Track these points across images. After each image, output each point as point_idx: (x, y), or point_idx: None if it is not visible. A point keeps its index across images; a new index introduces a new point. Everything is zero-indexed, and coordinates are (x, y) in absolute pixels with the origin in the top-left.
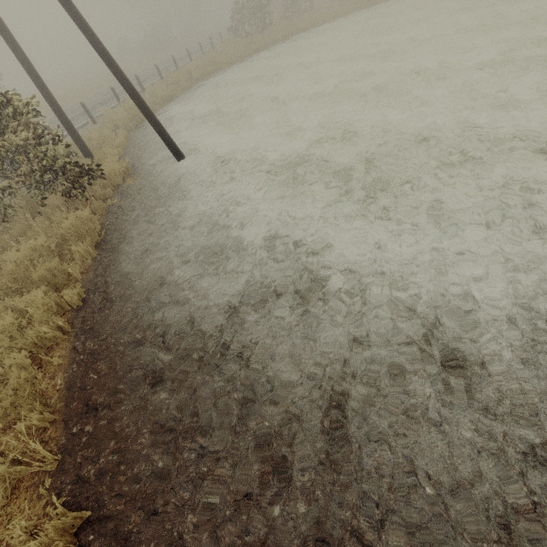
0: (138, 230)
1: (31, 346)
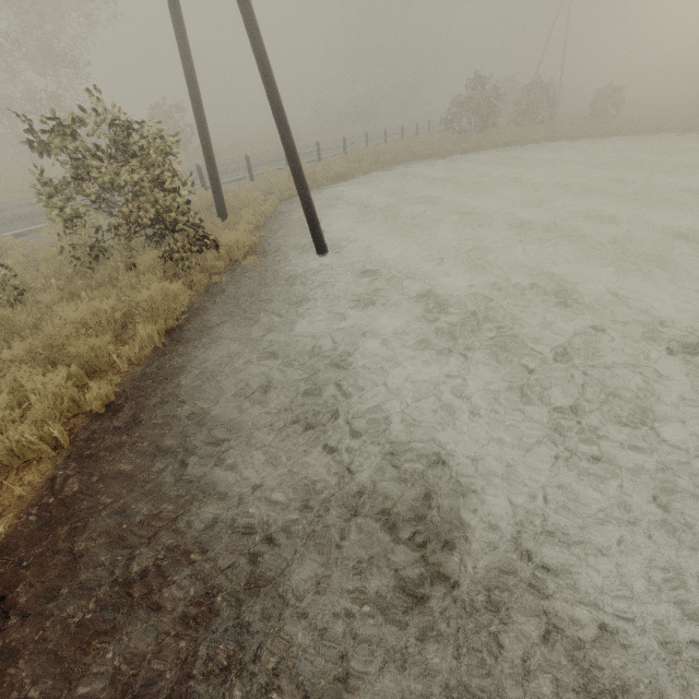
0: (226, 329)
1: (3, 452)
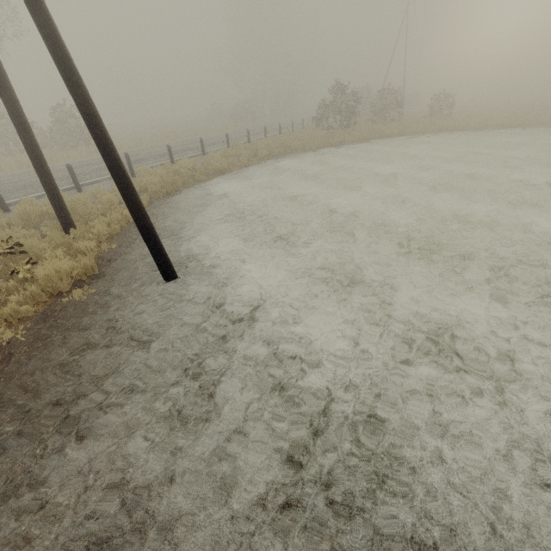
0: None
1: None
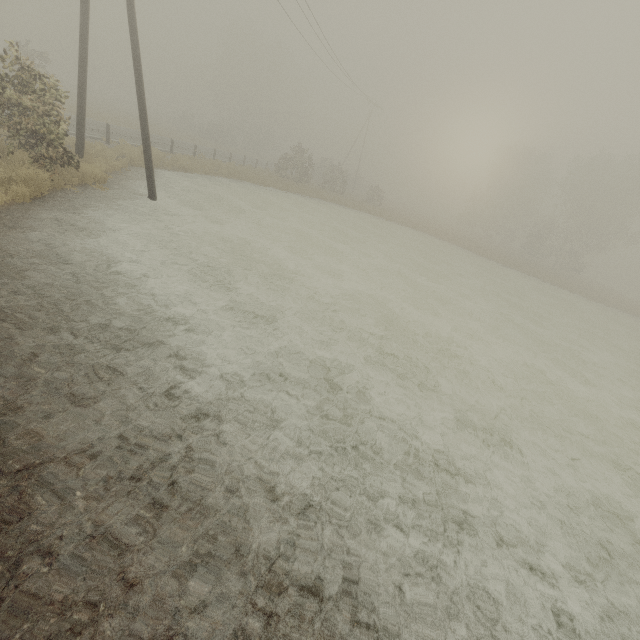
0: (76, 209)
1: None
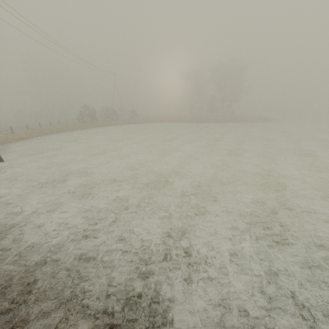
0: None
1: None
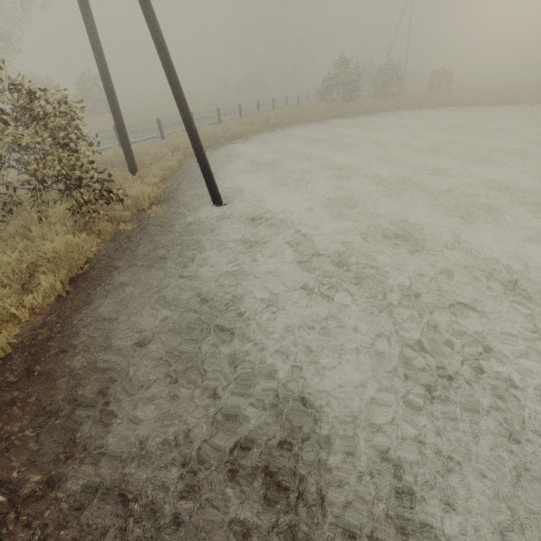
0: (127, 275)
1: None
